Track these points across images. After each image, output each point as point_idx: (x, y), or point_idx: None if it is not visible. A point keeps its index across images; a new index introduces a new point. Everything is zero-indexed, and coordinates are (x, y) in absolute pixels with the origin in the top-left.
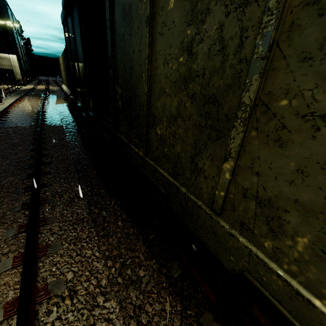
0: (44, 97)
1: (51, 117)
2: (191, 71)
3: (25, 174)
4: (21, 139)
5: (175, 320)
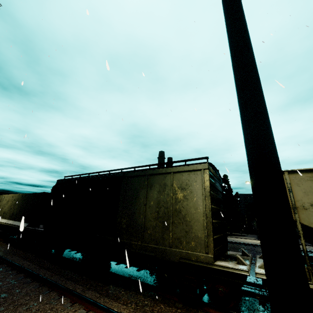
0: None
1: None
2: (159, 216)
3: (35, 285)
4: None
5: (167, 307)
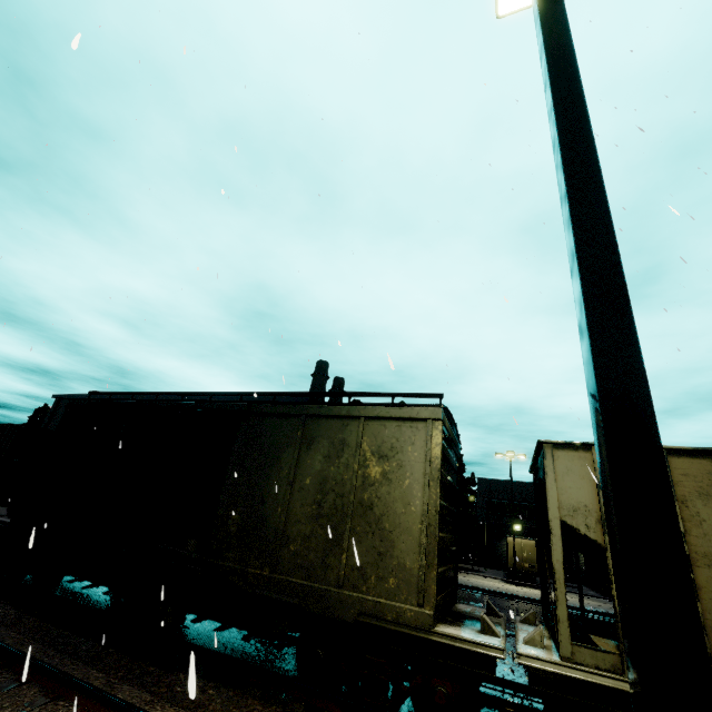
0: None
1: None
2: (320, 513)
3: None
4: None
5: None
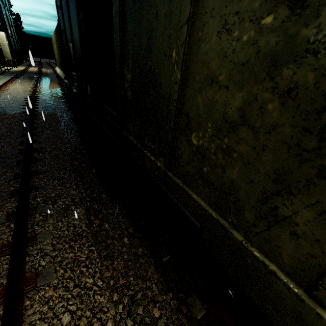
0: (36, 80)
1: (44, 103)
2: (293, 42)
3: (12, 174)
4: (8, 129)
5: None
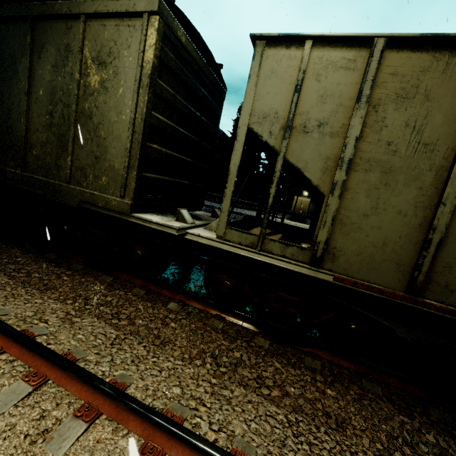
0: None
1: None
2: (52, 123)
3: None
4: None
5: (51, 268)
